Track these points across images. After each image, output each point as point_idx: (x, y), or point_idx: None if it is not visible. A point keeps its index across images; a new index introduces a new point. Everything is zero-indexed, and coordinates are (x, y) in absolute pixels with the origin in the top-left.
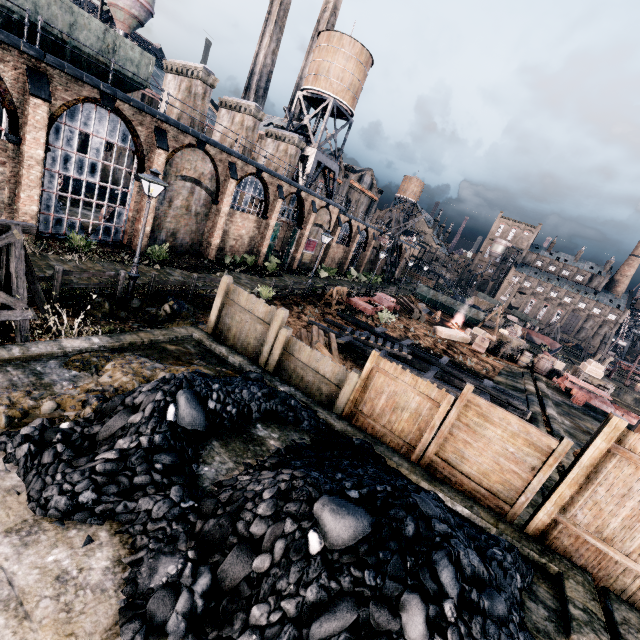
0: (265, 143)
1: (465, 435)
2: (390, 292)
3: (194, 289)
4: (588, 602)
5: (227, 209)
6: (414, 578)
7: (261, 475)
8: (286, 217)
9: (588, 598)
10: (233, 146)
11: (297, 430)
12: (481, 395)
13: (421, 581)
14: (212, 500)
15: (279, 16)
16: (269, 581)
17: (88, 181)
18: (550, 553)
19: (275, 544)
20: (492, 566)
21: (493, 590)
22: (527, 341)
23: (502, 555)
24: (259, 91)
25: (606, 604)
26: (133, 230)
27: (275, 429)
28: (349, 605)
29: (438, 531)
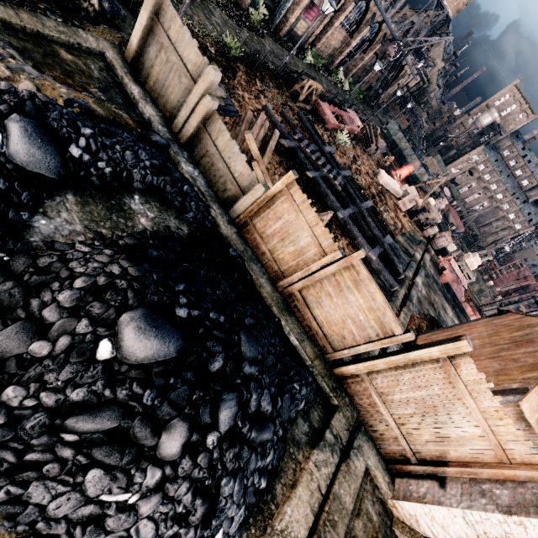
0: None
1: (332, 289)
2: (363, 115)
3: None
4: (342, 431)
5: None
6: (194, 409)
7: (98, 254)
8: None
9: (344, 428)
10: None
11: (179, 218)
12: (376, 247)
13: (199, 413)
14: (27, 260)
15: None
16: (37, 370)
17: None
18: (340, 391)
19: (60, 338)
20: (284, 397)
21: (268, 423)
22: (443, 216)
23: (299, 389)
24: None
25: (354, 432)
26: None
27: (154, 208)
28: (114, 415)
29: (245, 373)
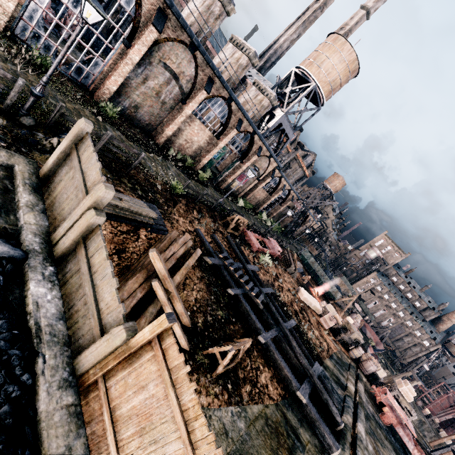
0: (250, 89)
1: None
2: (282, 243)
3: (115, 150)
4: None
5: (190, 112)
6: None
7: None
8: (235, 147)
9: None
10: (223, 73)
11: None
12: (305, 382)
13: None
14: None
15: (309, 19)
16: None
17: (79, 18)
18: None
19: None
20: None
21: None
22: (361, 330)
23: None
24: (268, 62)
25: None
26: (102, 83)
27: None
28: None
29: None
